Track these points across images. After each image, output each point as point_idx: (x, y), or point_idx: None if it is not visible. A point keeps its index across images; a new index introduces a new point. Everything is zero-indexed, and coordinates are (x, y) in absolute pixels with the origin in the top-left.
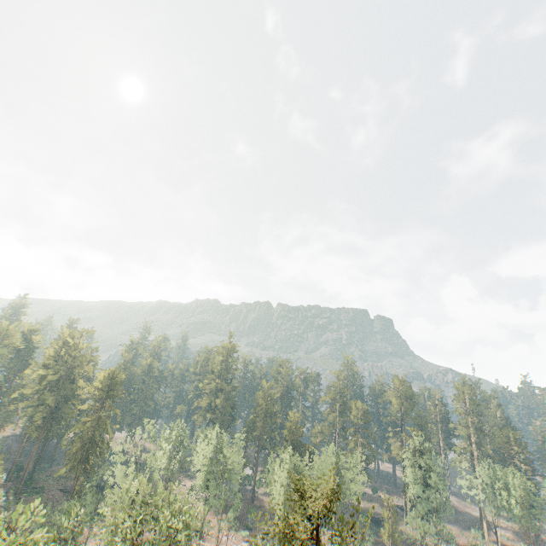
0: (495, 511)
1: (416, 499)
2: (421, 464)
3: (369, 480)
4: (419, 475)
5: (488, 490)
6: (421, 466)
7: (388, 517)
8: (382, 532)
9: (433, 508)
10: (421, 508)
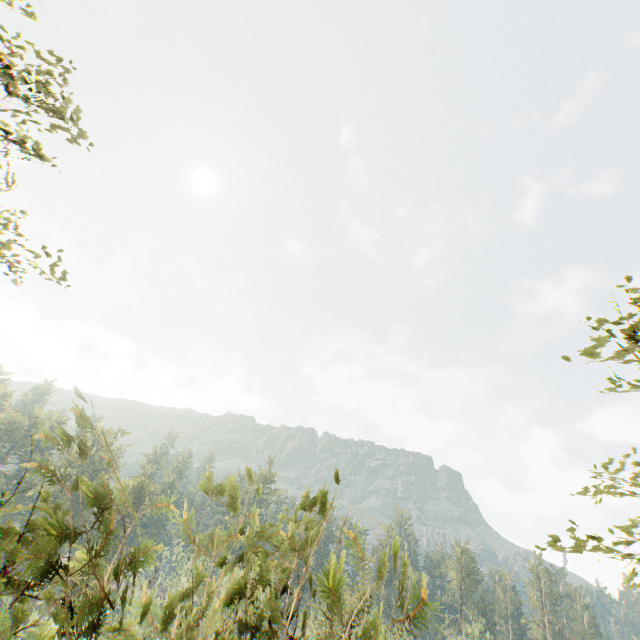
0: None
1: None
2: None
3: None
4: None
5: None
6: None
7: None
8: None
9: None
10: None
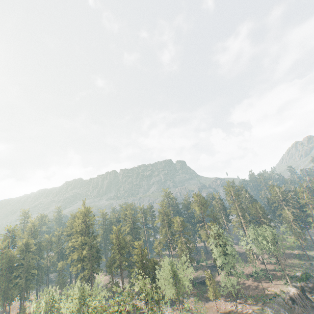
0: (261, 252)
1: (222, 265)
2: (220, 243)
3: (194, 269)
4: (221, 250)
5: (255, 242)
6: (221, 244)
7: (210, 283)
8: (209, 294)
9: (232, 266)
10: (226, 270)
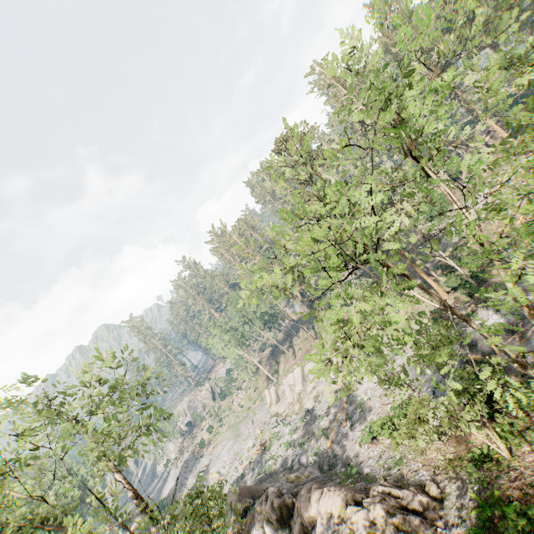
0: None
1: None
2: None
3: None
4: None
5: None
6: None
7: None
8: None
9: None
10: None
